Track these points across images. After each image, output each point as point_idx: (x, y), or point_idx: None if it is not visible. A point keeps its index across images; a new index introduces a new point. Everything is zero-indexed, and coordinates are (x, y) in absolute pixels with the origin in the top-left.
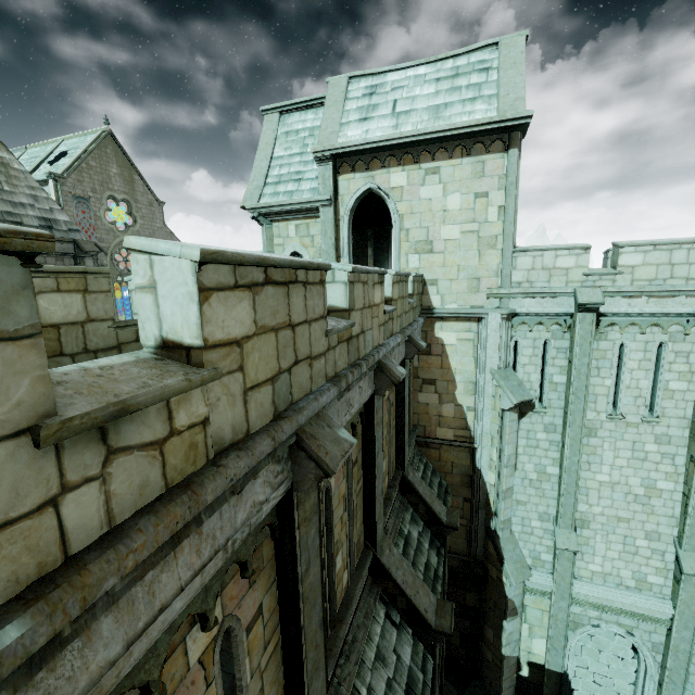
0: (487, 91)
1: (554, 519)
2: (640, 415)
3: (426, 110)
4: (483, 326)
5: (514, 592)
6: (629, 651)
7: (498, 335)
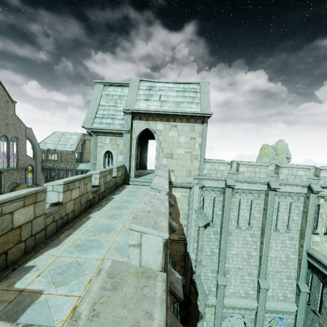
0: (196, 100)
1: (217, 272)
2: (245, 226)
3: (173, 102)
4: (192, 191)
5: (201, 308)
6: (242, 324)
7: (198, 195)
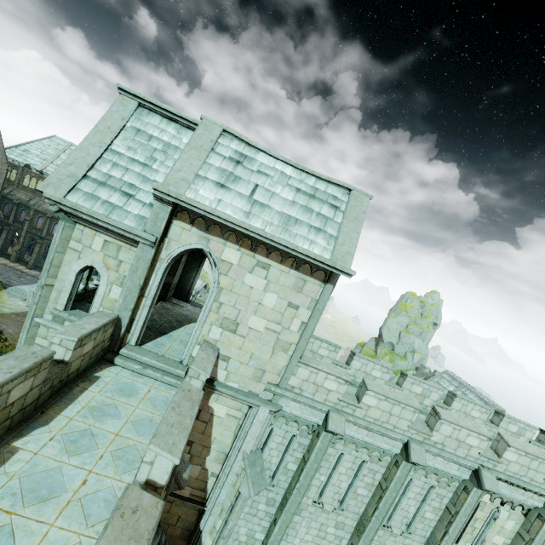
0: (330, 229)
1: None
2: (333, 506)
3: (279, 214)
4: (252, 412)
5: None
6: None
7: (262, 426)
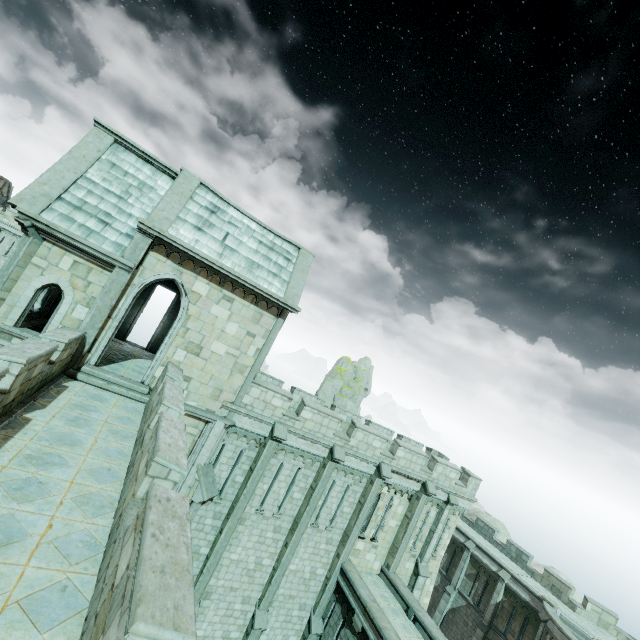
0: (284, 276)
1: None
2: (273, 511)
3: (245, 259)
4: (209, 428)
5: None
6: None
7: (217, 439)
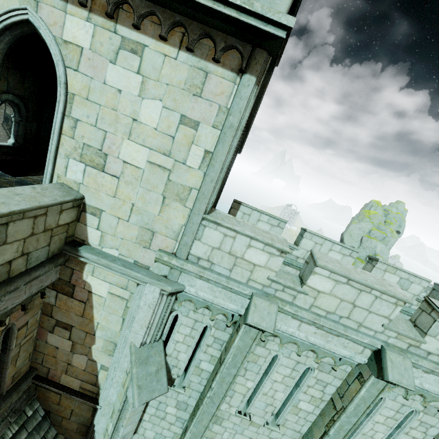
0: None
1: None
2: (265, 419)
3: None
4: (140, 292)
5: None
6: None
7: (153, 311)
